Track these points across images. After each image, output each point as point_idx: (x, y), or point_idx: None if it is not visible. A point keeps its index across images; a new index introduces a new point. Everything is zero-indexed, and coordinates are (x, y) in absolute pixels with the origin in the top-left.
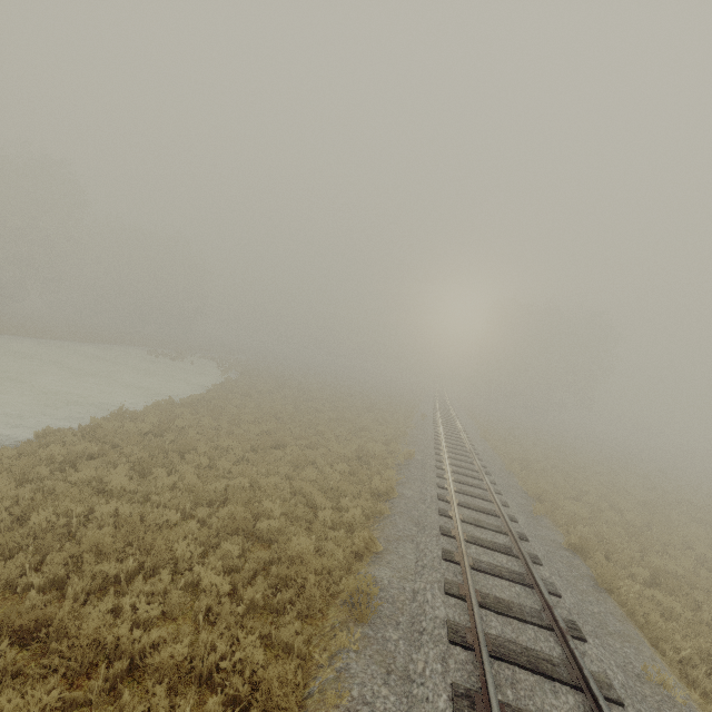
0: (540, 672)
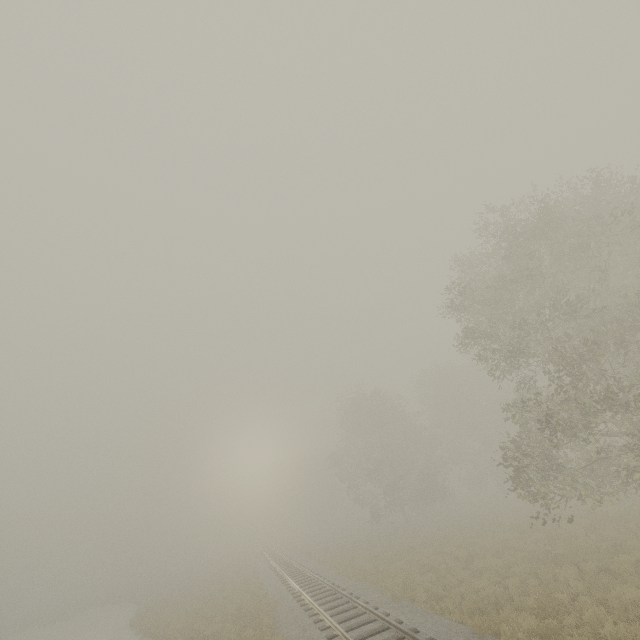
0: (289, 567)
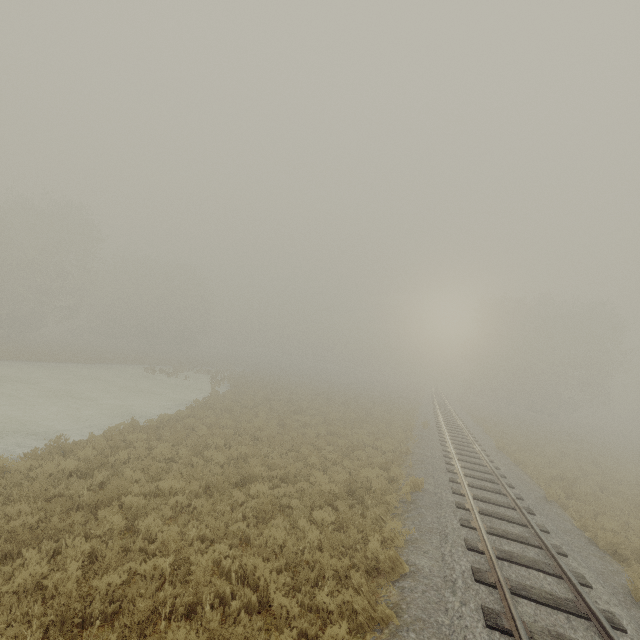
0: None
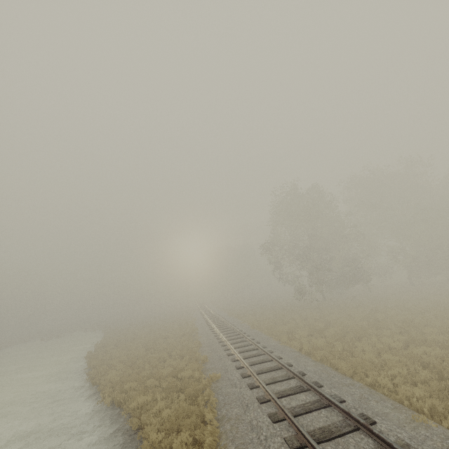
0: (223, 326)
